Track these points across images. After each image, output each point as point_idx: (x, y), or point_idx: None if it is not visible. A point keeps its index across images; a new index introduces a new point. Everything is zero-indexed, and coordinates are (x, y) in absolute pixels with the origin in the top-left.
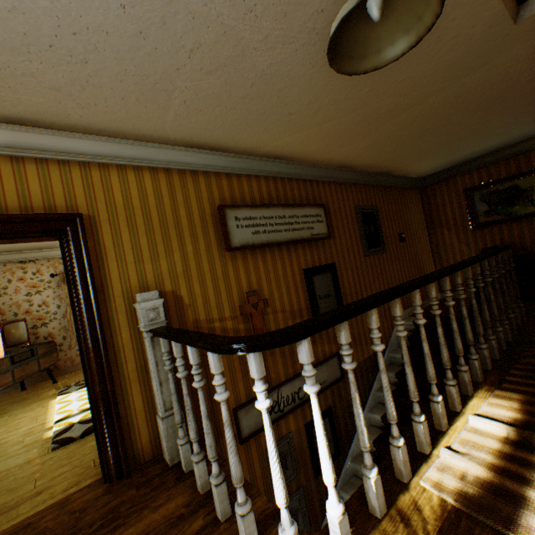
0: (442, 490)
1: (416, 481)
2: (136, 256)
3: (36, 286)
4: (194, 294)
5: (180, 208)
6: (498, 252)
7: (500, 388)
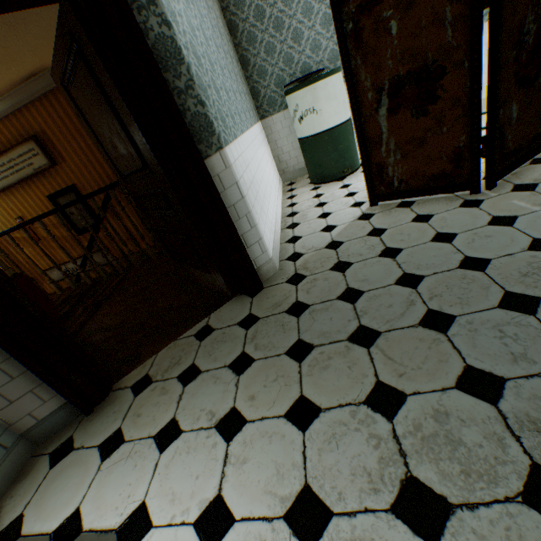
0: None
1: None
2: None
3: None
4: None
5: None
6: (68, 207)
7: None
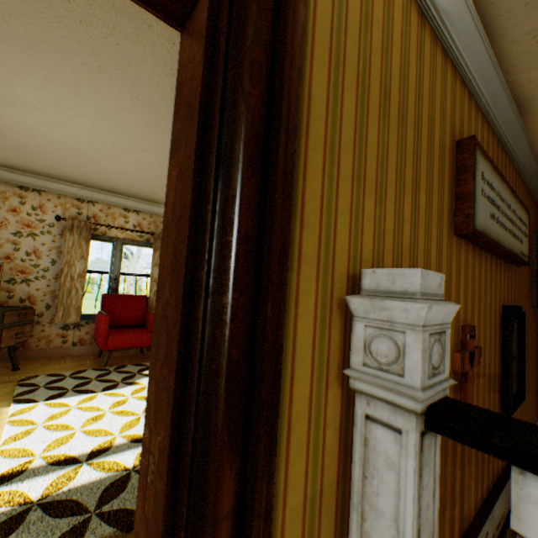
0: None
1: None
2: (355, 164)
3: (31, 225)
4: None
5: (422, 106)
6: None
7: None
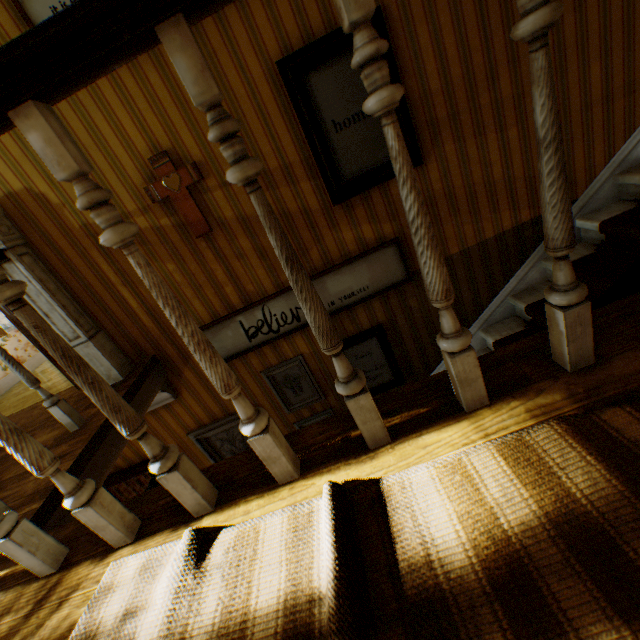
0: (92, 608)
1: (122, 555)
2: None
3: None
4: (61, 187)
5: None
6: None
7: (577, 424)
